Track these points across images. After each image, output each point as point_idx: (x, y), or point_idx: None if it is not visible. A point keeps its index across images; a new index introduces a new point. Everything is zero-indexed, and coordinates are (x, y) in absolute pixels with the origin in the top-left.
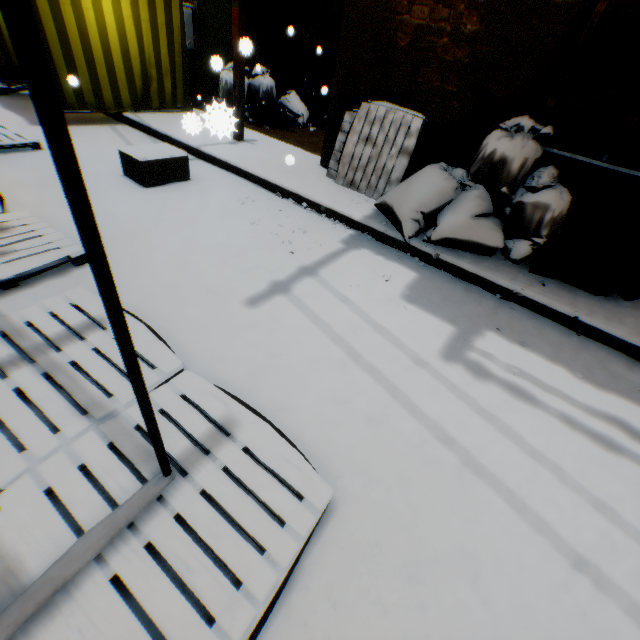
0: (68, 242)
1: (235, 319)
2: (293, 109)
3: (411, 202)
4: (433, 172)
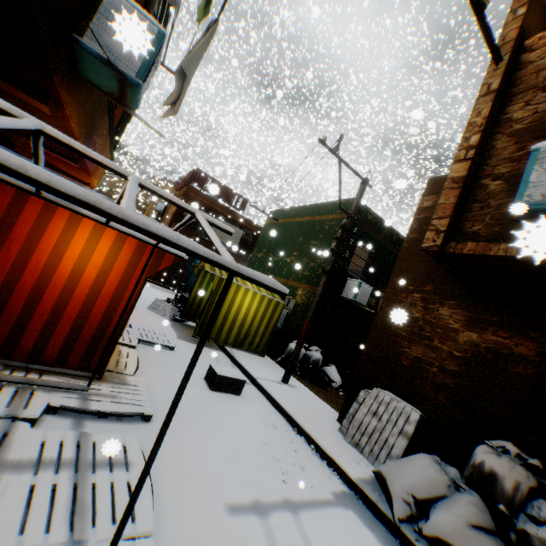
0: (149, 404)
1: (211, 515)
2: (330, 375)
3: (402, 479)
4: (424, 459)
